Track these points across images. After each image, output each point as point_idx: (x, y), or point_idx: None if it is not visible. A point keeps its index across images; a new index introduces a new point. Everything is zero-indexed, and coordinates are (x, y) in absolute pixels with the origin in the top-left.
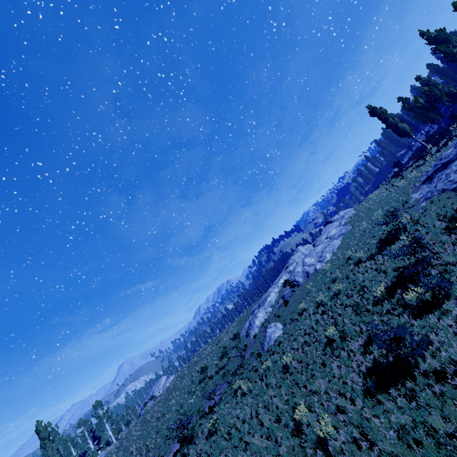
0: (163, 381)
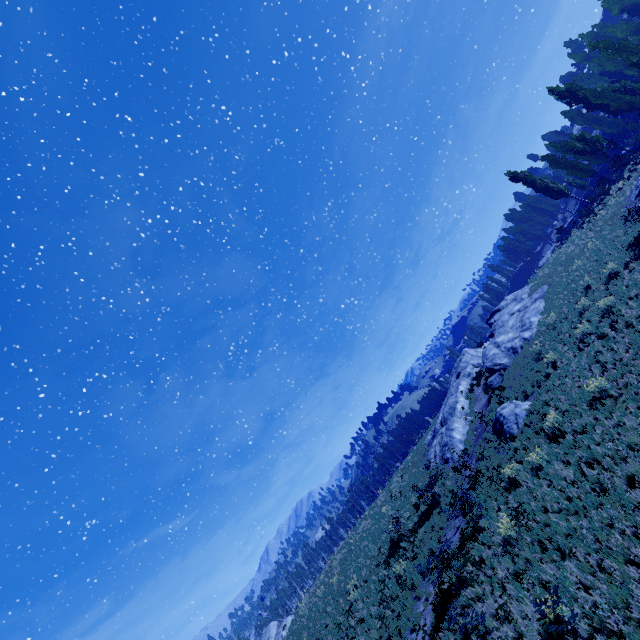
0: (274, 630)
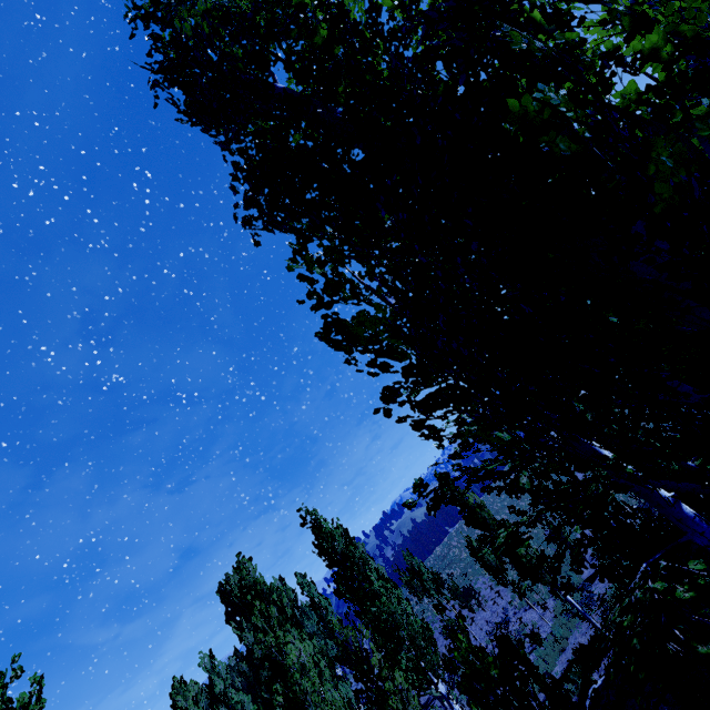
0: None
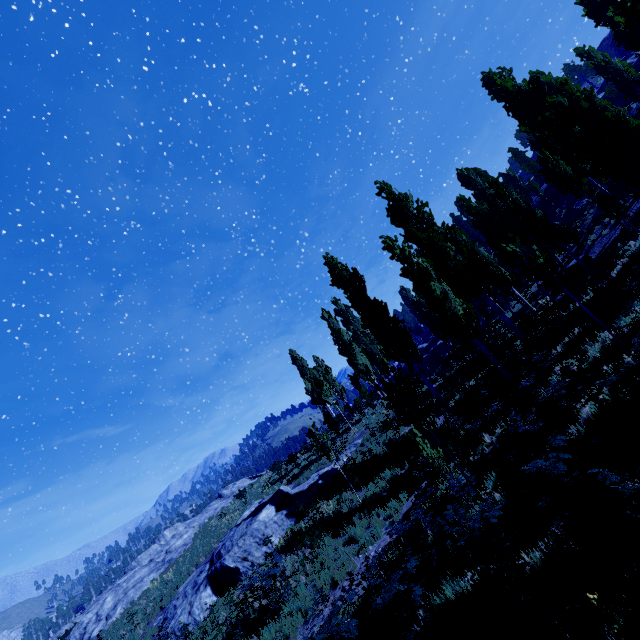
0: None
